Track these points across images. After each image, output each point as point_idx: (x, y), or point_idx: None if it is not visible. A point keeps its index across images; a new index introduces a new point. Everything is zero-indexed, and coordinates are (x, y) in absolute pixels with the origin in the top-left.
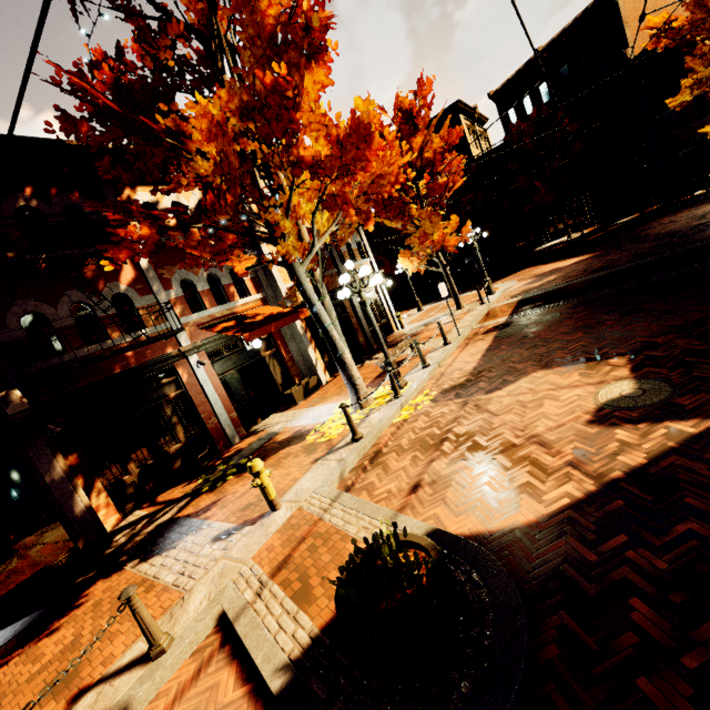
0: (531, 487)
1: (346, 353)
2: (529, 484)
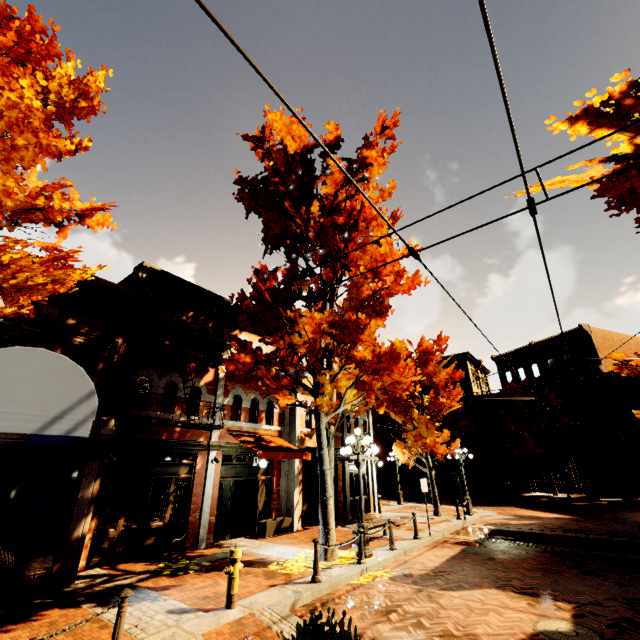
0: None
1: (331, 499)
2: None
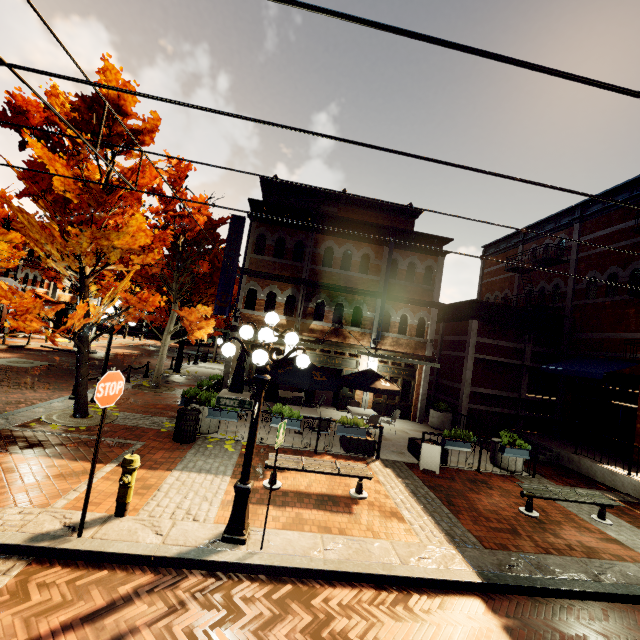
0: None
1: None
2: None
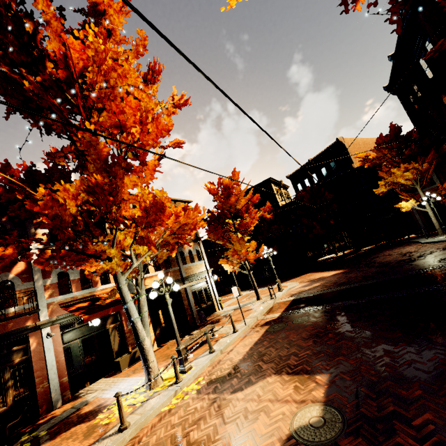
0: None
1: (146, 340)
2: None
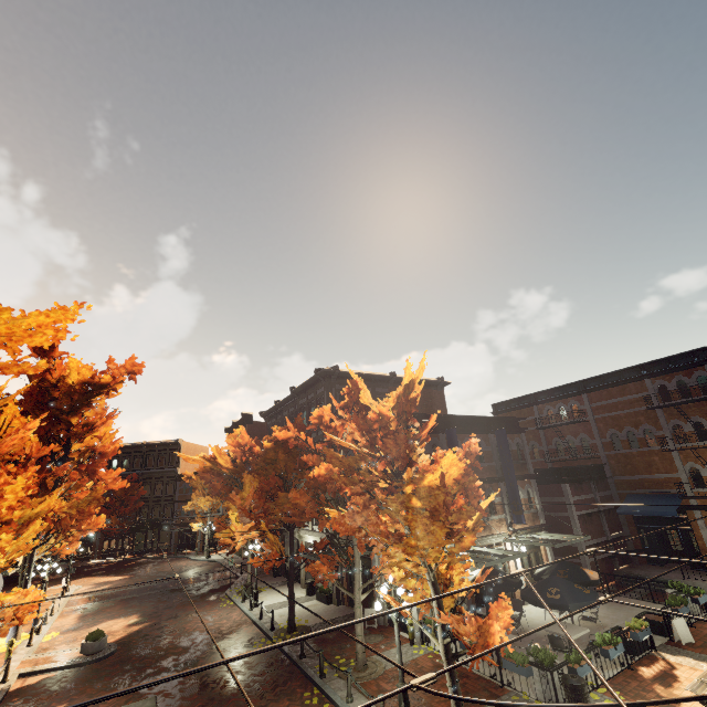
0: (113, 638)
1: None
2: (112, 637)
